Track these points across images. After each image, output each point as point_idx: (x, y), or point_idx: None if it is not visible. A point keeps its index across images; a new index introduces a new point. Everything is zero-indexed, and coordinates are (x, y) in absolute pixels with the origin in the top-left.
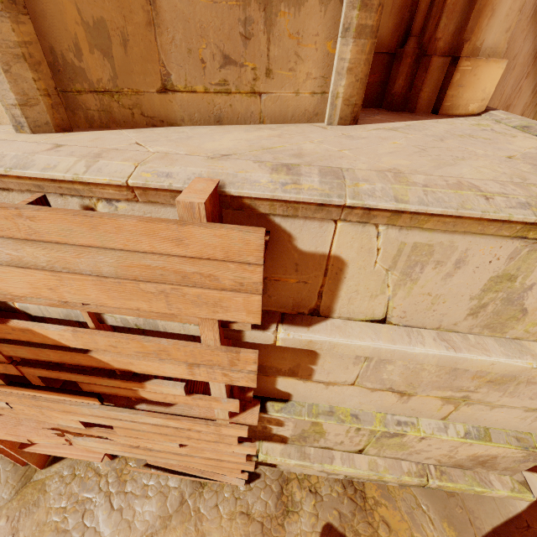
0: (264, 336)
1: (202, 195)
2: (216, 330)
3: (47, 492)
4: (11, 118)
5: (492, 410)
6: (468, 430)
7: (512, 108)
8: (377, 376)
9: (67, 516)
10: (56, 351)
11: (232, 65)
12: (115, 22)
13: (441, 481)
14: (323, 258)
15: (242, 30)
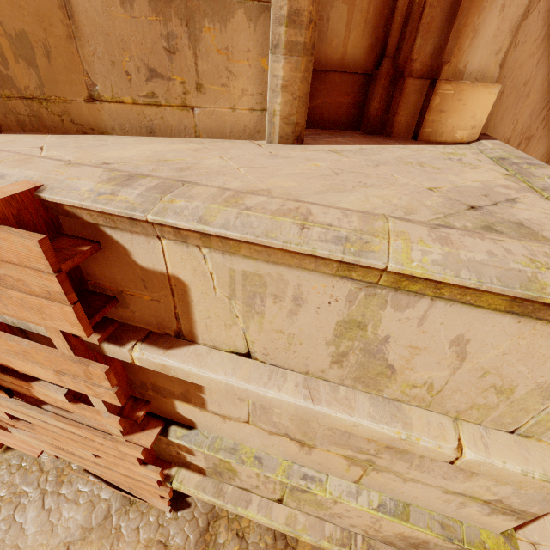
0: (121, 352)
1: None
2: (63, 338)
3: None
4: None
5: (406, 483)
6: (384, 501)
7: (536, 140)
8: (268, 417)
9: (2, 505)
10: None
11: (159, 79)
12: (37, 34)
13: None
14: (164, 276)
15: (165, 45)
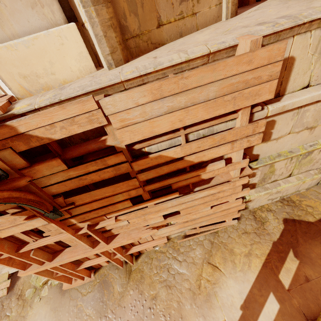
0: (263, 113)
1: (256, 37)
2: (248, 114)
3: (144, 271)
4: (106, 63)
5: None
6: None
7: None
8: (301, 122)
9: (161, 275)
10: (168, 165)
11: (183, 2)
12: None
13: None
14: (285, 60)
15: None
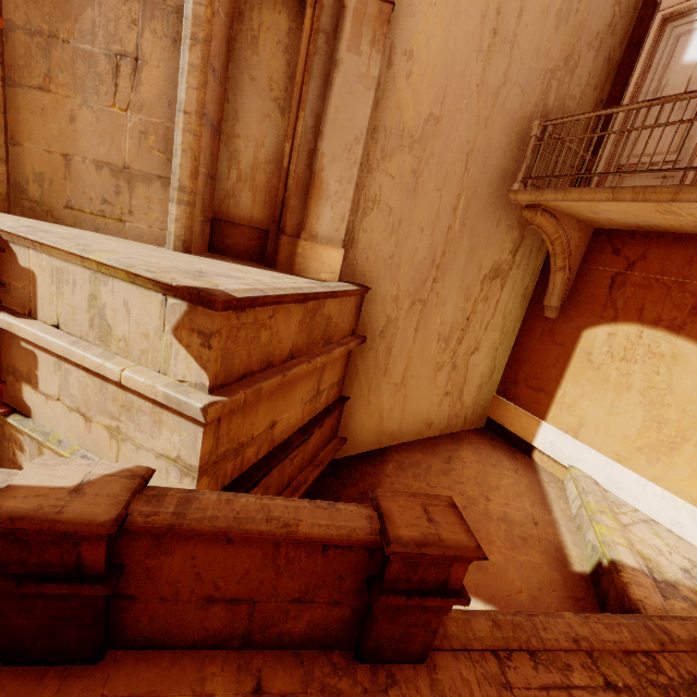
0: None
1: None
2: None
3: None
4: None
5: (139, 453)
6: None
7: (435, 305)
8: (69, 390)
9: None
10: None
11: (108, 204)
12: (49, 174)
13: None
14: (29, 271)
15: (115, 190)
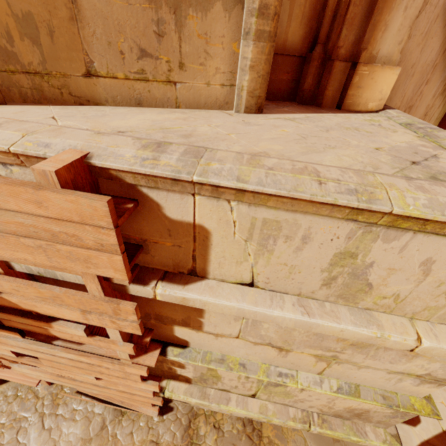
0: (145, 290)
1: (58, 165)
2: (97, 282)
3: None
4: None
5: (359, 370)
6: (341, 385)
7: (415, 109)
8: (256, 332)
9: (4, 431)
10: None
11: (148, 58)
12: (41, 15)
13: (322, 428)
14: (190, 226)
15: (155, 29)
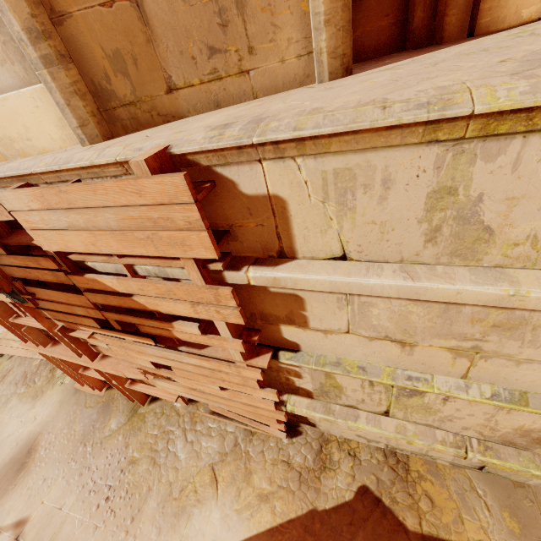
0: (239, 276)
1: (147, 156)
2: (197, 269)
3: (146, 422)
4: (77, 137)
5: (519, 367)
6: (497, 391)
7: None
8: (367, 322)
9: (158, 441)
10: (114, 296)
11: (217, 54)
12: (126, 48)
13: (484, 456)
14: (266, 198)
15: (219, 21)
